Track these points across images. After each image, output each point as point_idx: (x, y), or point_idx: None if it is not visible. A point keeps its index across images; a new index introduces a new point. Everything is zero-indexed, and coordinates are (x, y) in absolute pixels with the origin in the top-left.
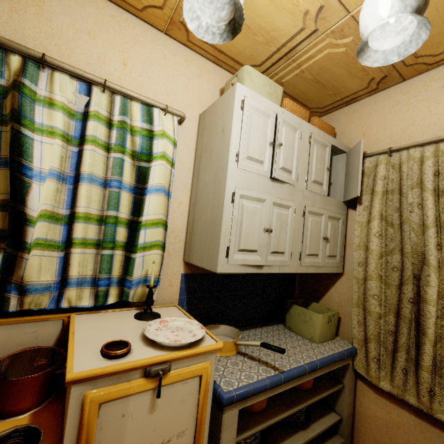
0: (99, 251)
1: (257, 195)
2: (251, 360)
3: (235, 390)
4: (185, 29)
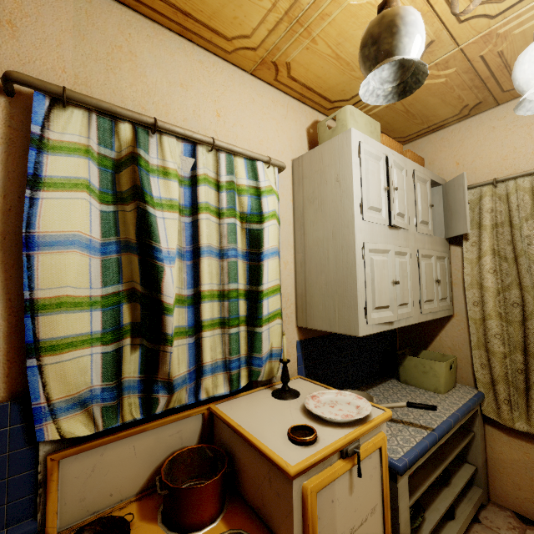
0: (225, 330)
1: (382, 246)
2: (394, 423)
3: (405, 457)
4: (275, 69)
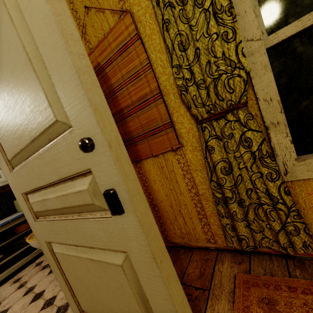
0: None
1: None
2: None
3: None
4: None
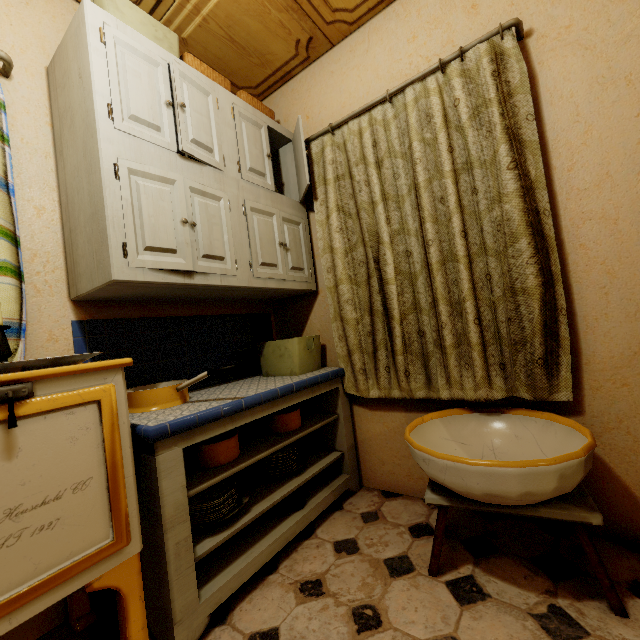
0: None
1: (158, 172)
2: (203, 402)
3: (169, 422)
4: None
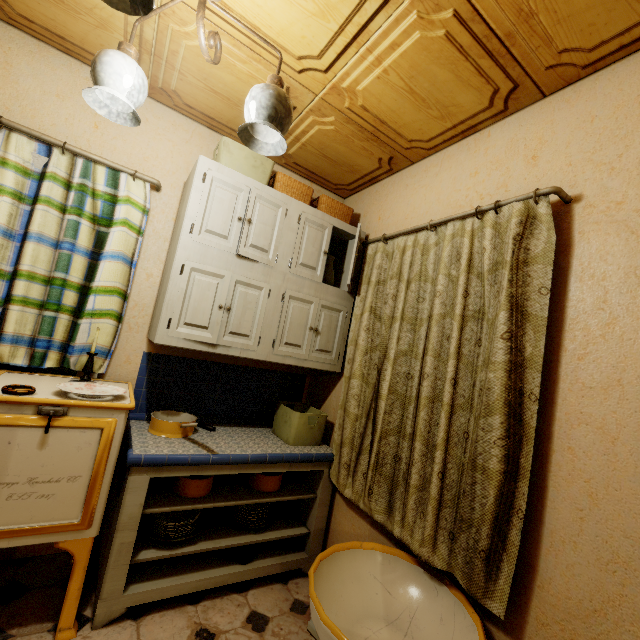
0: (42, 312)
1: (213, 270)
2: (192, 443)
3: (146, 455)
4: (167, 95)
